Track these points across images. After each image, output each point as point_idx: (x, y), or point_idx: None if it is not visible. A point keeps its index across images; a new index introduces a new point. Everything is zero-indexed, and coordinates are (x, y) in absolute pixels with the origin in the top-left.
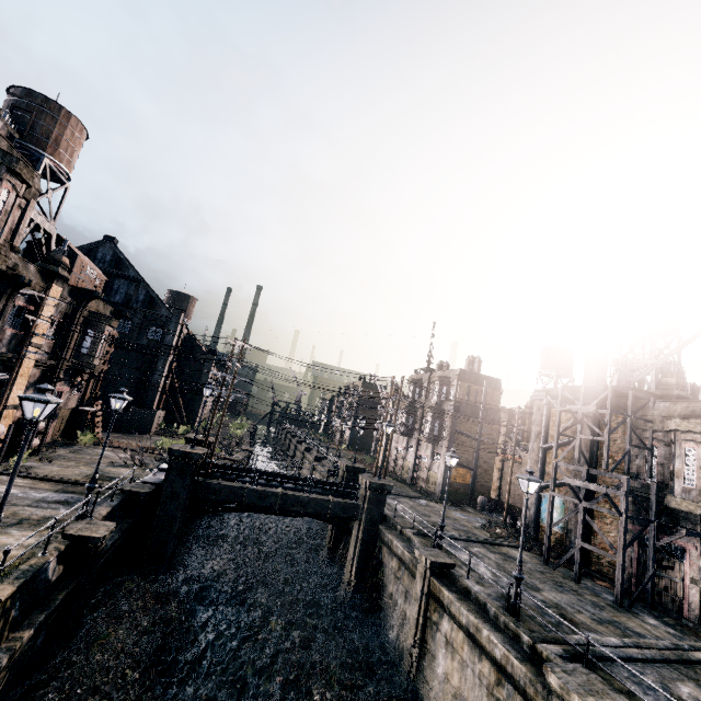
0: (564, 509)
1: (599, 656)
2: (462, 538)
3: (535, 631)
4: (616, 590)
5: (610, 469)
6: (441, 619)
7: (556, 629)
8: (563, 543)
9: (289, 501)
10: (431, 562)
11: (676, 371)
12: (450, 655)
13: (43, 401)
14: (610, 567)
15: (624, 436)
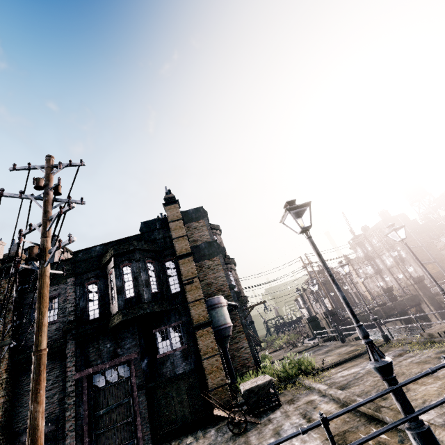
0: None
1: None
2: None
3: None
4: None
5: None
6: None
7: None
8: None
9: (386, 310)
10: None
11: None
12: None
13: (347, 263)
14: None
15: None
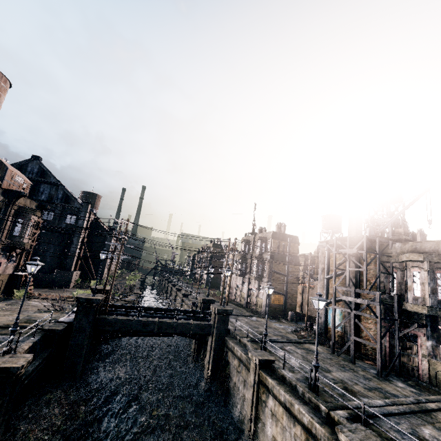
0: (342, 316)
1: (371, 415)
2: (279, 340)
3: (329, 401)
4: (377, 367)
5: (368, 288)
6: (268, 398)
7: (342, 398)
8: (343, 338)
9: (164, 326)
10: (259, 360)
11: (403, 224)
12: (275, 423)
13: None
14: (372, 351)
15: (375, 267)
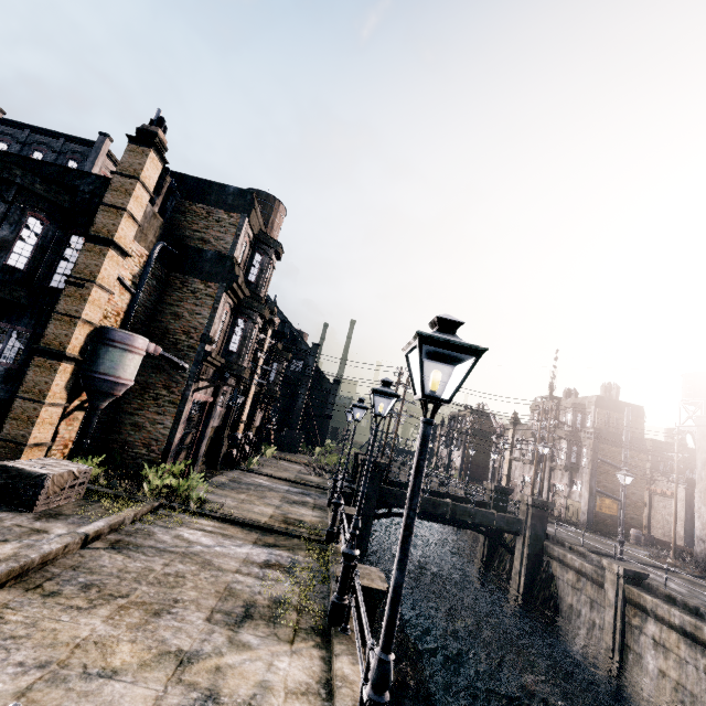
0: None
1: None
2: (636, 560)
3: None
4: None
5: None
6: (645, 622)
7: None
8: None
9: (458, 510)
10: (624, 569)
11: None
12: (662, 655)
13: (366, 408)
14: None
15: None
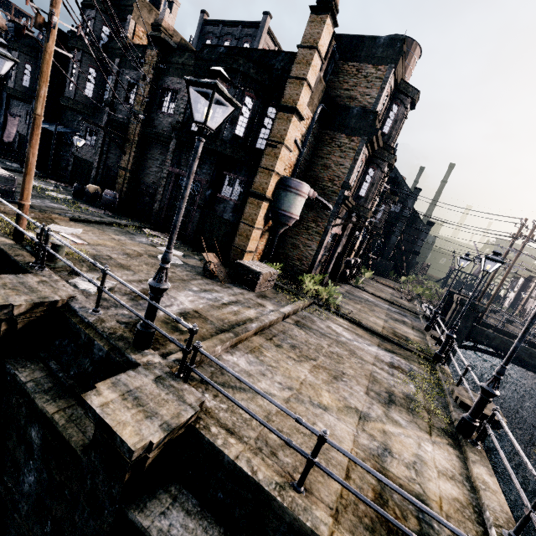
0: None
1: None
2: None
3: None
4: None
5: None
6: None
7: None
8: None
9: None
10: None
11: None
12: None
13: (500, 261)
14: None
15: None
